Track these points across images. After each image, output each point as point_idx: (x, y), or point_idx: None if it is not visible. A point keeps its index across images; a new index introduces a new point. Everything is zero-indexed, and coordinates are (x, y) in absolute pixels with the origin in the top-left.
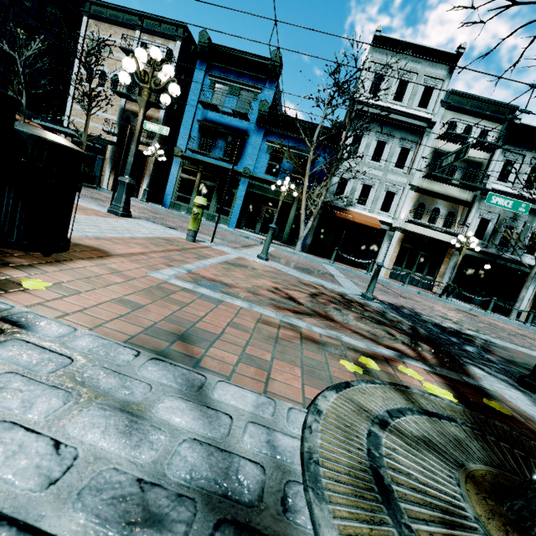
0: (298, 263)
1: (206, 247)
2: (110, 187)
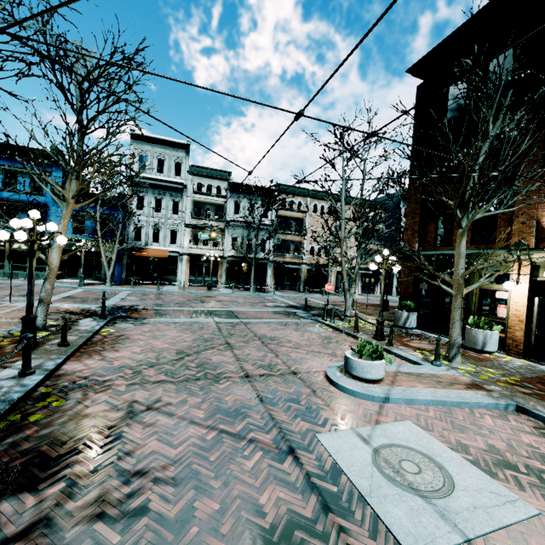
0: (88, 297)
1: (5, 306)
2: None
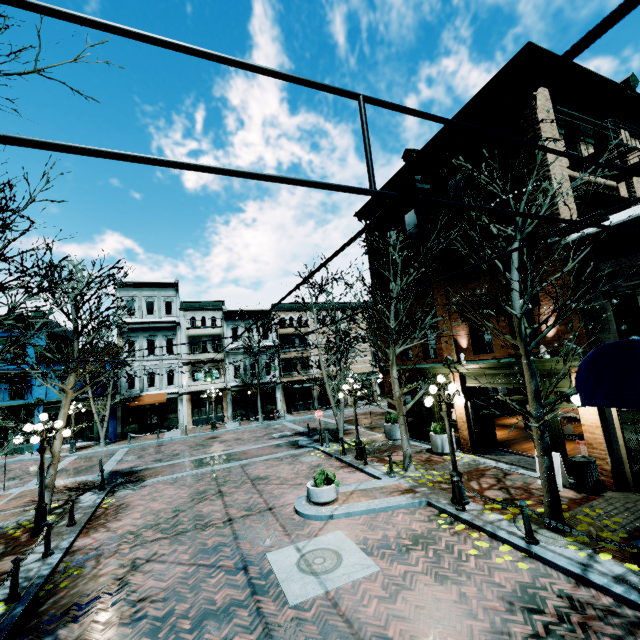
0: (83, 466)
1: (0, 496)
2: None
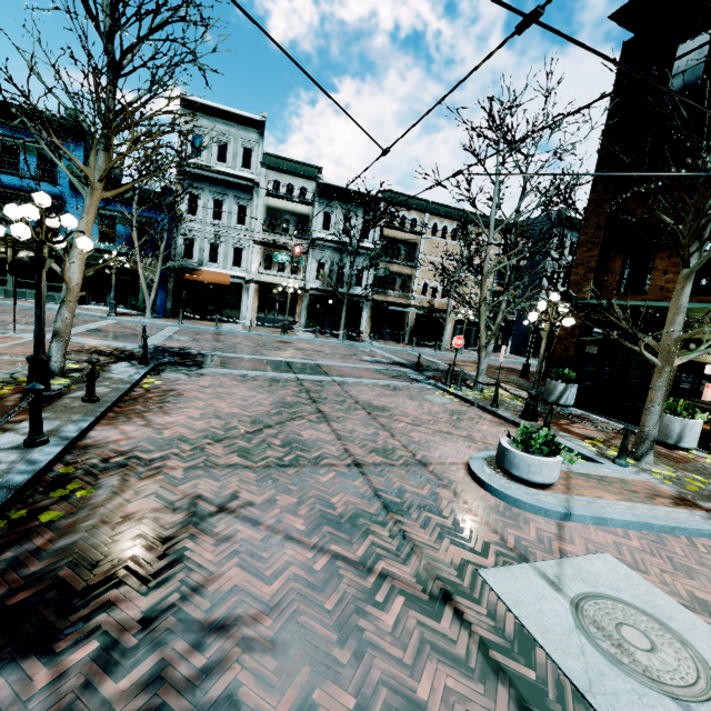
0: (122, 332)
1: (7, 337)
2: None
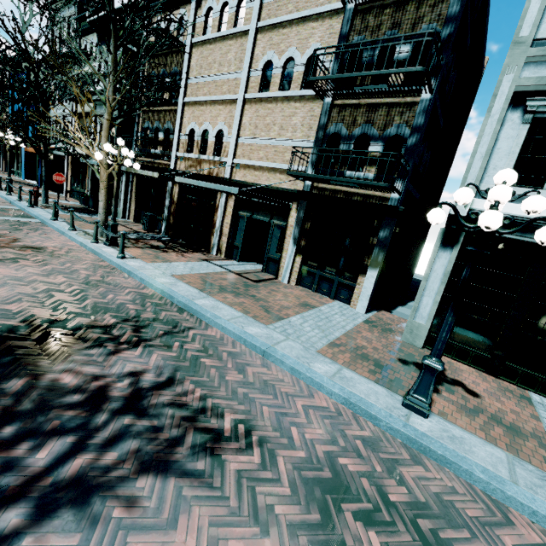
0: None
1: None
2: (4, 169)
